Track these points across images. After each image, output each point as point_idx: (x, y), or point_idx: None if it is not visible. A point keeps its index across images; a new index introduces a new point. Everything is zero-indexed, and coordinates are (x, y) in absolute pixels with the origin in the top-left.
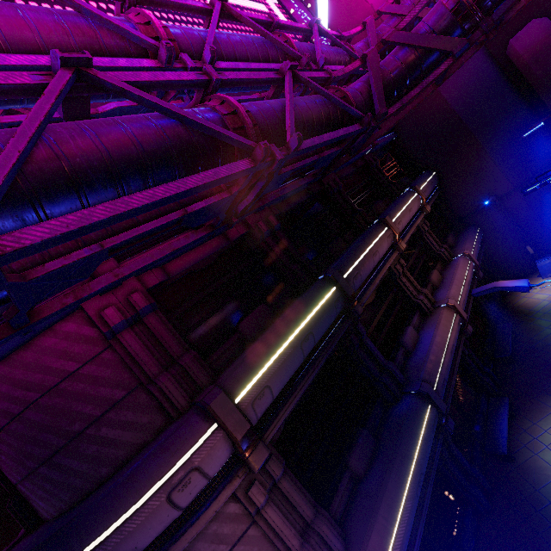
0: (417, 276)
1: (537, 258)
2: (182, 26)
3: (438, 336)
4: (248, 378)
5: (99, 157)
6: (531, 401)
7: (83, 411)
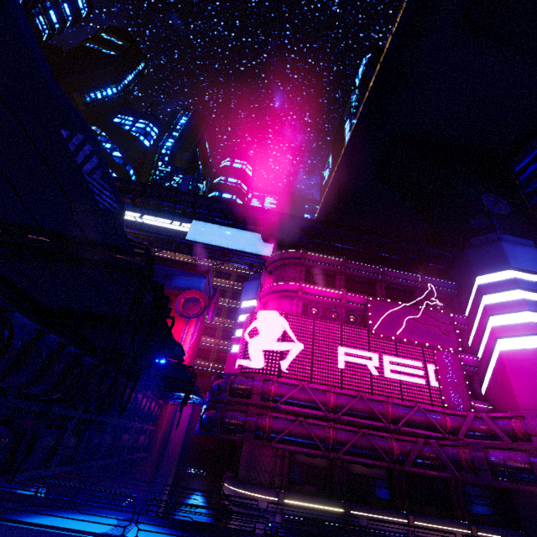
0: None
1: None
2: (343, 399)
3: None
4: (291, 499)
5: (294, 435)
6: None
7: (261, 465)
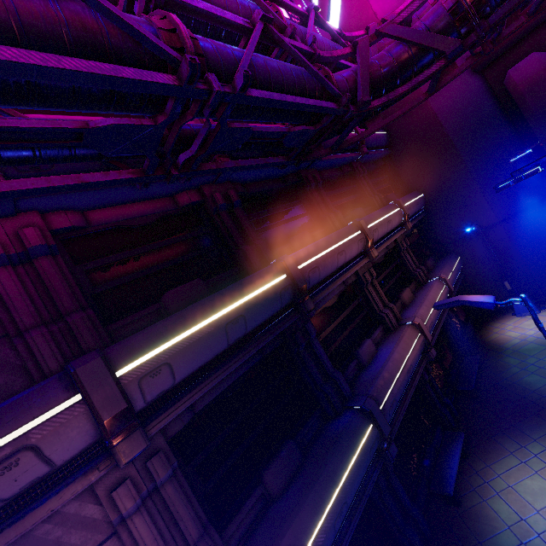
0: (388, 291)
1: (514, 295)
2: None
3: (397, 352)
4: (144, 349)
5: None
6: (488, 441)
7: None
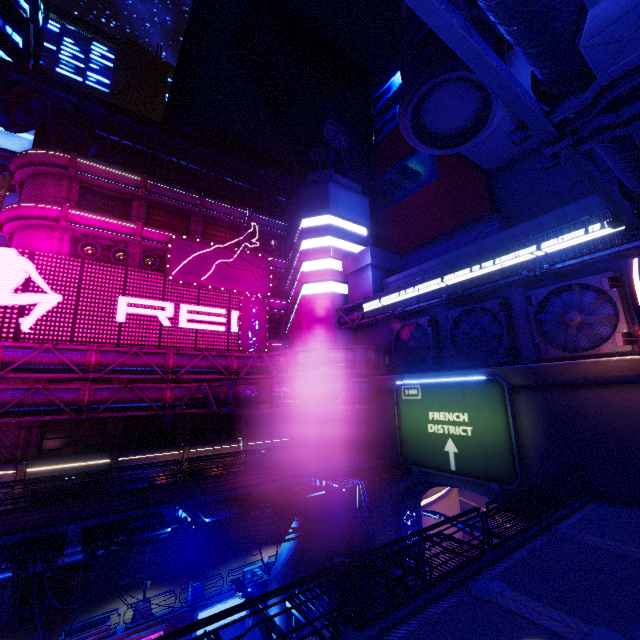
0: None
1: None
2: (111, 356)
3: None
4: (38, 466)
5: (29, 405)
6: (166, 583)
7: None
